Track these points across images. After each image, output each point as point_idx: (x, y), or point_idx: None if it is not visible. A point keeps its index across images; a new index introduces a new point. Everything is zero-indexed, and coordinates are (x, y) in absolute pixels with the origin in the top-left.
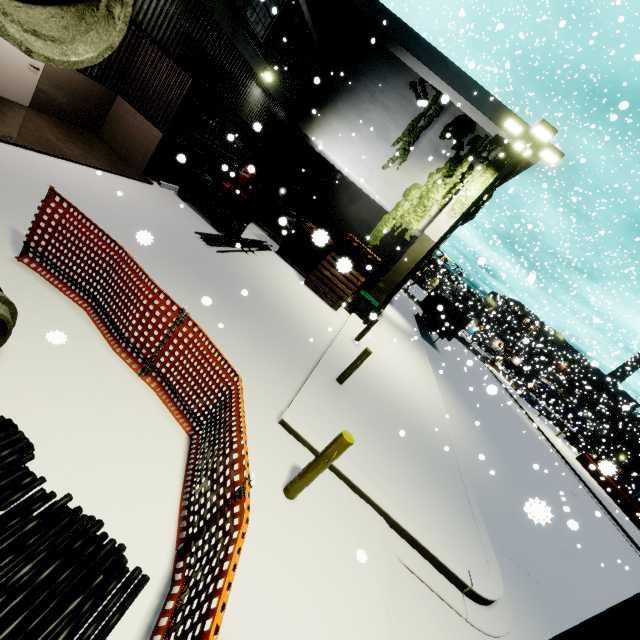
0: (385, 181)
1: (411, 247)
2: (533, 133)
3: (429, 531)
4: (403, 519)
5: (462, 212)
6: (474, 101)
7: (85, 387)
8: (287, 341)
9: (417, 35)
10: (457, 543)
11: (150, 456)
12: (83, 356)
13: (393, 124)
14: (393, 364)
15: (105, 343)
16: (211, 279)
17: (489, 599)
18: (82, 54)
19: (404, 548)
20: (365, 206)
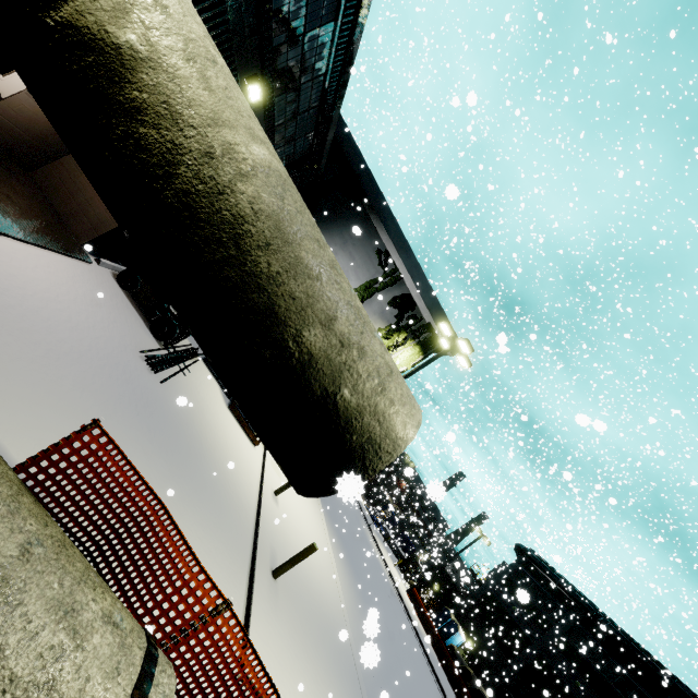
0: None
1: None
2: (458, 342)
3: None
4: None
5: None
6: (422, 291)
7: None
8: (228, 521)
9: (395, 220)
10: None
11: None
12: None
13: (354, 275)
14: (301, 518)
15: None
16: (160, 435)
17: None
18: None
19: None
20: None
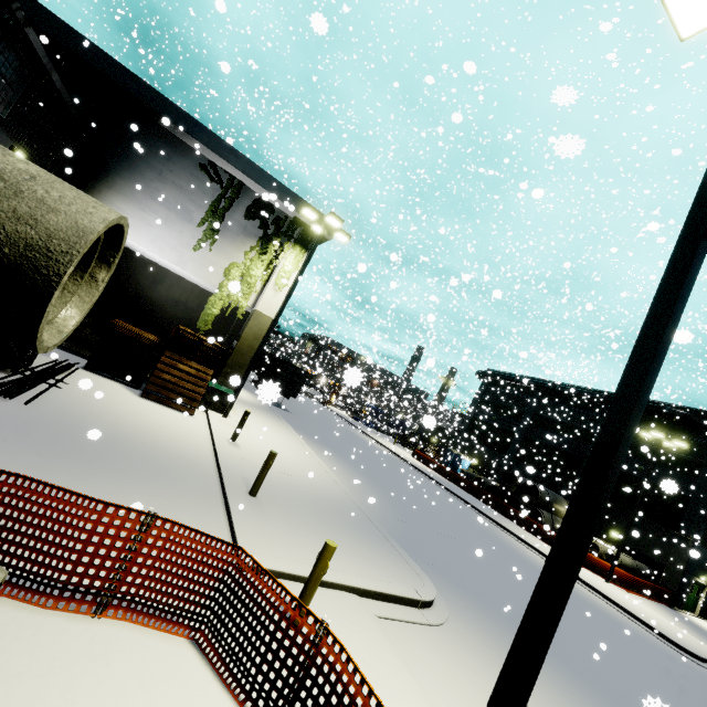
0: (200, 263)
1: (247, 325)
2: (327, 221)
3: (383, 580)
4: (367, 583)
5: (285, 285)
6: (269, 188)
7: (55, 671)
8: (181, 479)
9: (197, 122)
10: (399, 575)
11: (178, 685)
12: (16, 640)
13: (193, 204)
14: (273, 448)
15: (22, 607)
16: (51, 446)
17: (433, 599)
18: (71, 323)
19: (376, 605)
20: (175, 285)
